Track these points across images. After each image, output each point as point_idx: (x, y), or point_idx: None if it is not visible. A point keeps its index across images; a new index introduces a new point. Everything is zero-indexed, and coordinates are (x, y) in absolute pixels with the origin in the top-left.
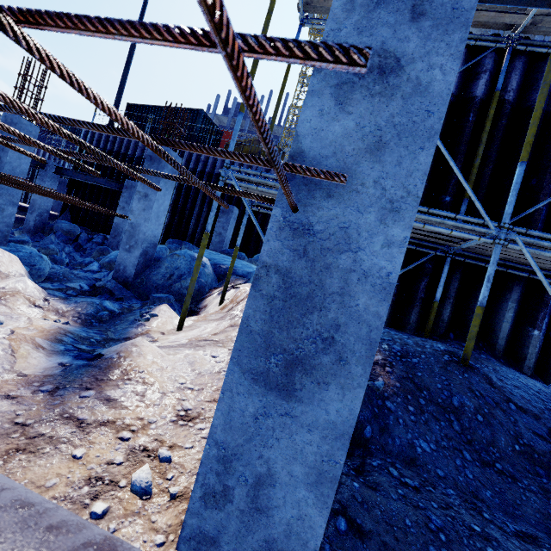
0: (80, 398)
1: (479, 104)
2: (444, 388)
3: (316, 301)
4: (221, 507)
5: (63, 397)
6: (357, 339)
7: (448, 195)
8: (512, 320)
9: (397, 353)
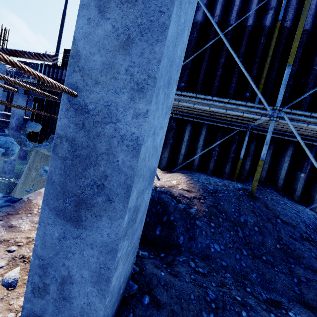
0: None
1: (267, 31)
2: (236, 211)
3: (92, 159)
4: (43, 297)
5: None
6: (118, 185)
7: (248, 91)
8: (288, 168)
9: (210, 191)
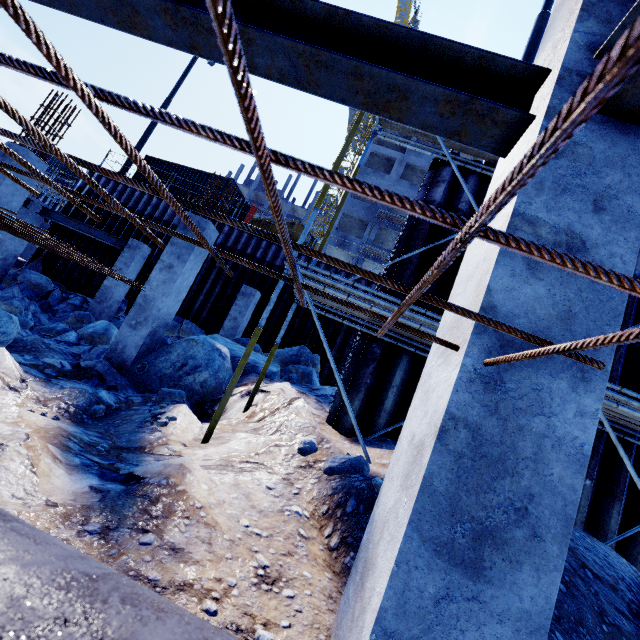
0: (140, 545)
1: None
2: None
3: (508, 465)
4: None
5: (119, 543)
6: (552, 513)
7: None
8: None
9: None
